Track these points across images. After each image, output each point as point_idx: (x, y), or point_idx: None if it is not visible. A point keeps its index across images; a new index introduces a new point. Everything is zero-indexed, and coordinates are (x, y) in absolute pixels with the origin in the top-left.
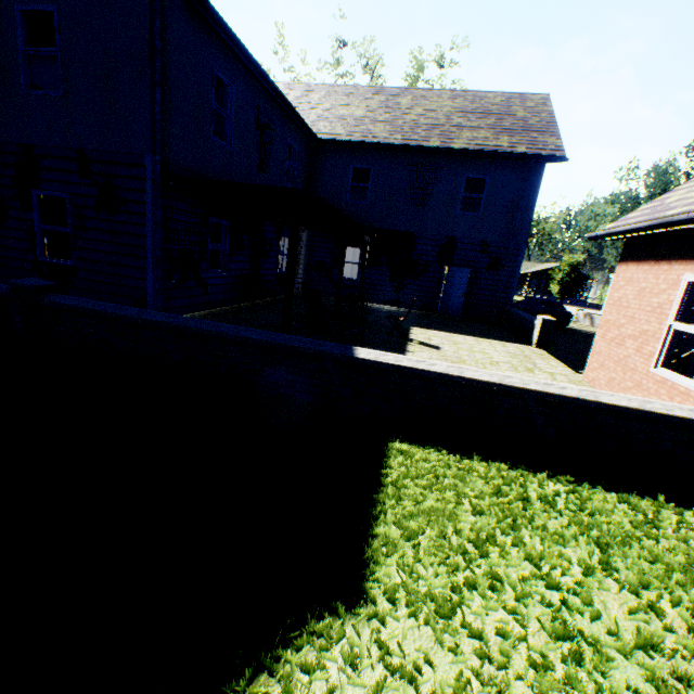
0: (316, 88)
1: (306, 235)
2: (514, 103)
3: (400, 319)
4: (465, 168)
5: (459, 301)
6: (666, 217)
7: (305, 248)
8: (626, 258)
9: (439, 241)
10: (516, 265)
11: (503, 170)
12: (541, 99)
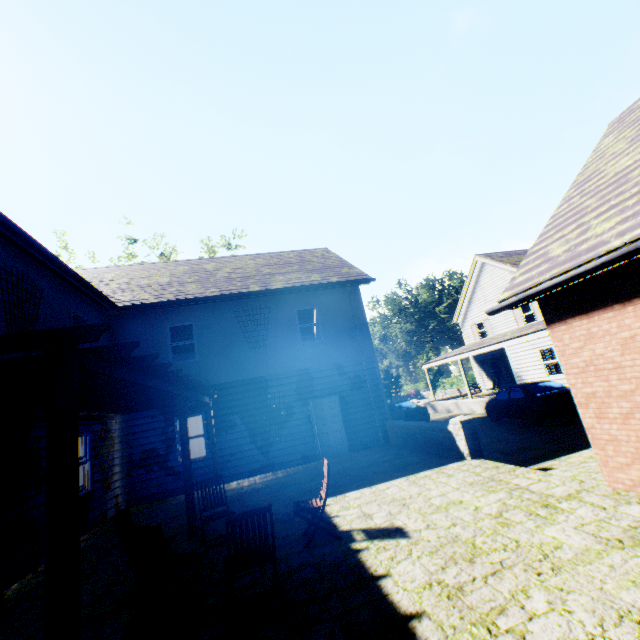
0: (109, 269)
1: (118, 422)
2: (306, 255)
3: (318, 504)
4: (292, 303)
5: (341, 435)
6: (614, 249)
7: (119, 440)
8: (557, 317)
9: (293, 376)
10: (376, 376)
11: (327, 298)
12: (324, 250)
